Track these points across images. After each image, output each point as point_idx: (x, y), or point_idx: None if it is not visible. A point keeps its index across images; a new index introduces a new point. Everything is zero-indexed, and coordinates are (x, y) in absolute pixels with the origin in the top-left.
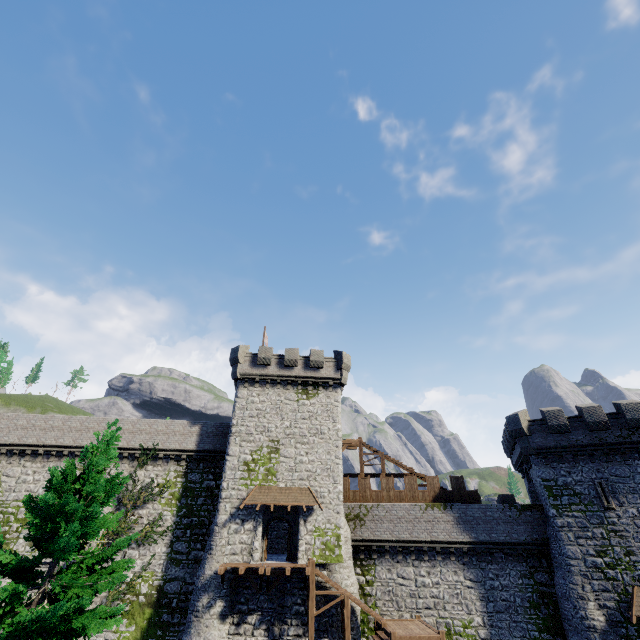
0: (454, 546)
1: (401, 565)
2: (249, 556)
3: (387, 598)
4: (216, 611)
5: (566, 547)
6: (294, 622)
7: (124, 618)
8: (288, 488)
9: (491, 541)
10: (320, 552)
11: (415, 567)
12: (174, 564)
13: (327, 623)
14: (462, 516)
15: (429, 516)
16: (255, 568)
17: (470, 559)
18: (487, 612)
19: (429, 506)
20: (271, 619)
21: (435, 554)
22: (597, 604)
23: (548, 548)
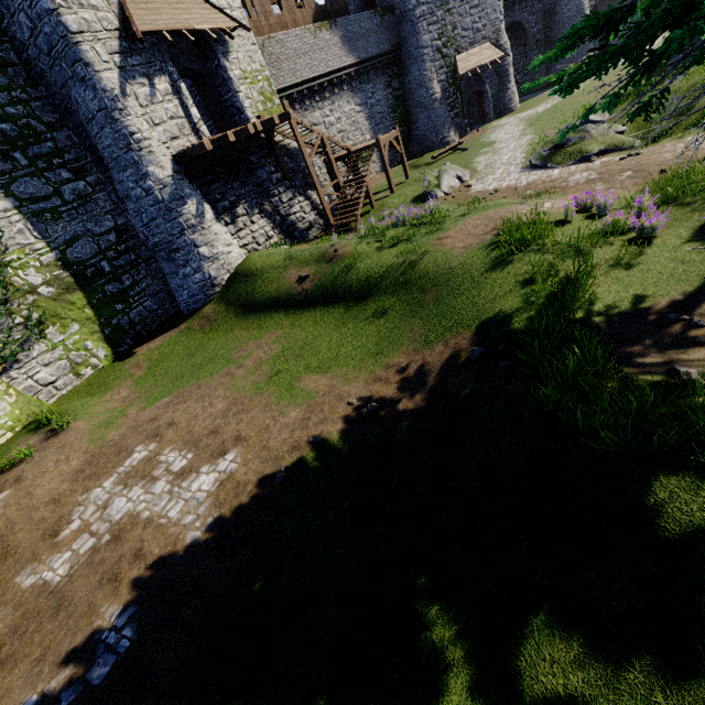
0: (346, 73)
1: (310, 113)
2: (195, 136)
3: (309, 151)
4: (211, 216)
5: (422, 39)
6: (282, 190)
7: (46, 328)
8: (177, 1)
9: (369, 57)
10: (263, 106)
11: (321, 110)
12: (49, 220)
13: (303, 178)
14: (346, 34)
15: (321, 42)
16: (202, 157)
17: (355, 85)
18: (372, 128)
19: (318, 28)
20: (258, 201)
21: (331, 89)
22: (437, 82)
23: (400, 53)
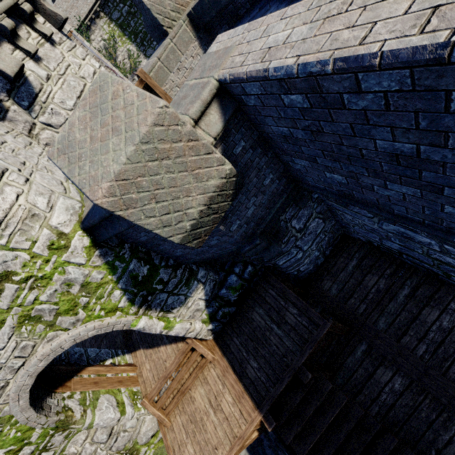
0: None
1: None
2: None
3: None
4: None
5: None
6: None
7: None
8: None
9: None
10: None
11: None
12: None
13: None
14: None
15: None
16: None
17: None
18: None
19: None
20: None
21: None
22: None
23: None
